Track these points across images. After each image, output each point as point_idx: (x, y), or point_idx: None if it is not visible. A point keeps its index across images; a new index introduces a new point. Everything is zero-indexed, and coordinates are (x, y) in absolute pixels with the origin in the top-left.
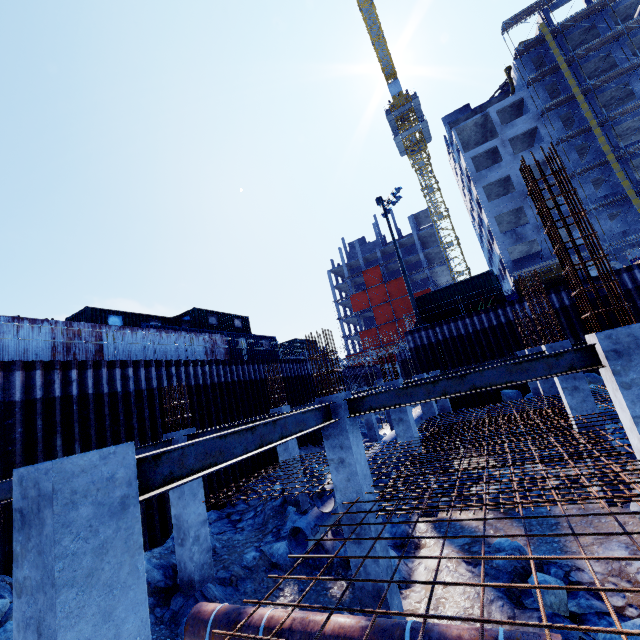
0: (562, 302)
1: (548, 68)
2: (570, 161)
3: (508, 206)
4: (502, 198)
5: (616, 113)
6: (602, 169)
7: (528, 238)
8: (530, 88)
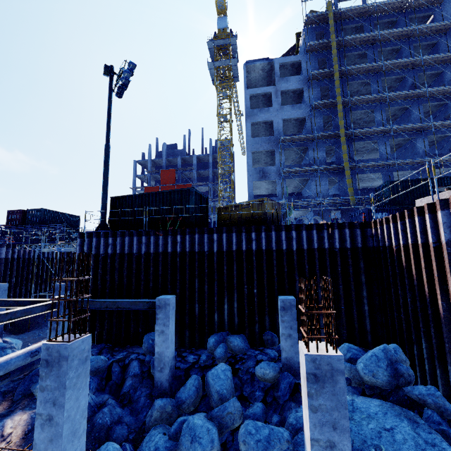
0: (241, 245)
1: (324, 42)
2: (317, 126)
3: (264, 146)
4: (262, 138)
5: (356, 99)
6: (335, 141)
7: (271, 178)
8: (308, 55)
